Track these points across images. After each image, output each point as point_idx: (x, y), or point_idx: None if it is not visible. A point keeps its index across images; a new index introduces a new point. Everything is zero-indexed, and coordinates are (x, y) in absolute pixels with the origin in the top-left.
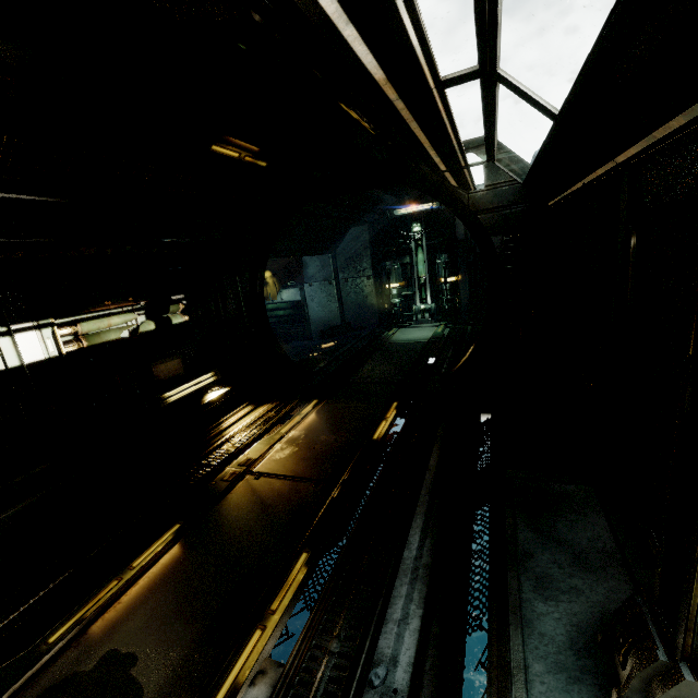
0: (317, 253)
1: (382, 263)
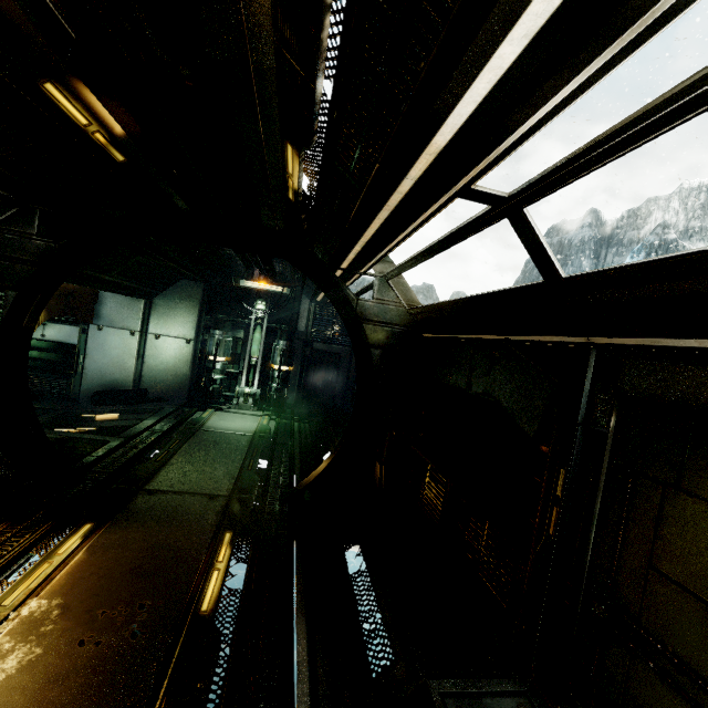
0: (129, 294)
1: (212, 330)
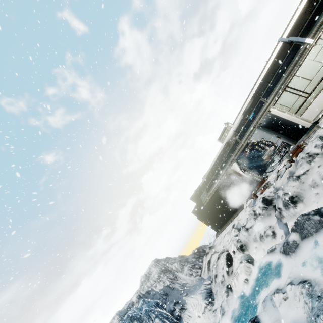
0: None
1: None
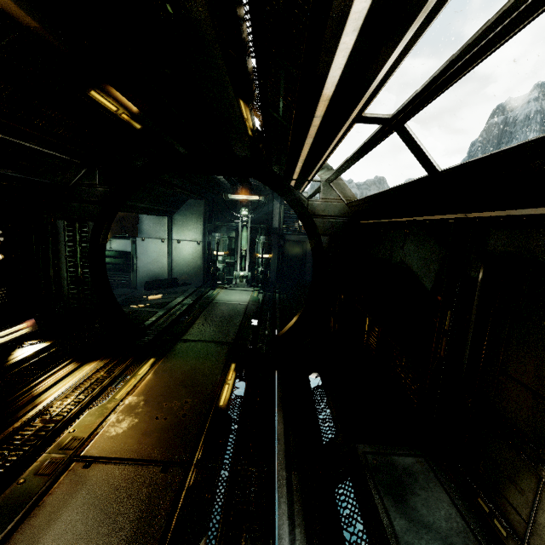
0: (157, 214)
1: (213, 233)
